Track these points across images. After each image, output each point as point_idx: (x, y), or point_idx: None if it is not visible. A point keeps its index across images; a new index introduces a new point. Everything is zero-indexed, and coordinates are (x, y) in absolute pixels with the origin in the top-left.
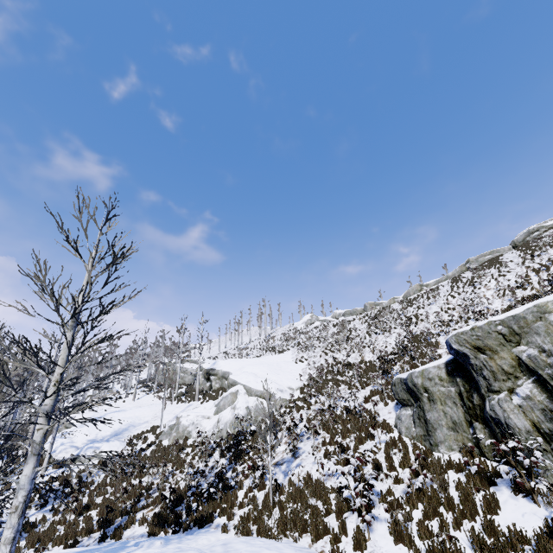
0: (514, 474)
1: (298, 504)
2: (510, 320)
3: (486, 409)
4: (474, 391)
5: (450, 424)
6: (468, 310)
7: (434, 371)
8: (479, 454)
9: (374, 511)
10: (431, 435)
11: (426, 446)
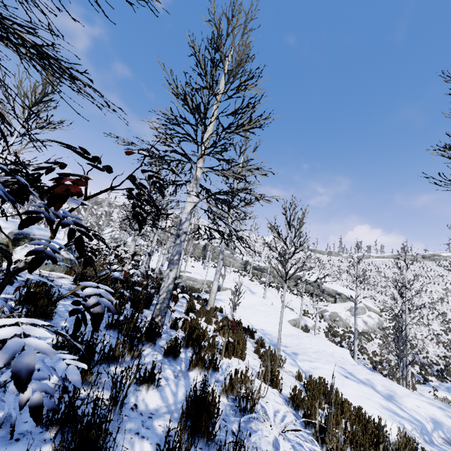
0: None
1: None
2: None
3: None
4: None
5: None
6: None
7: None
8: None
9: None
10: None
11: None
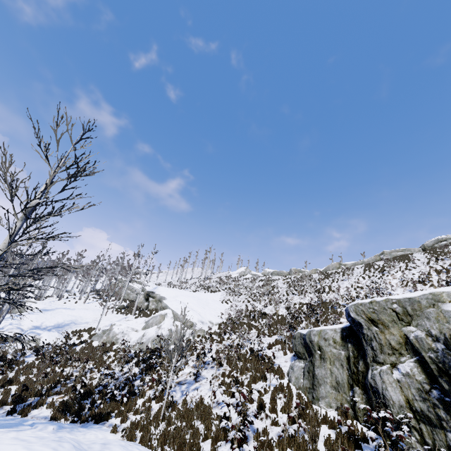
0: (380, 443)
1: (184, 422)
2: (405, 301)
3: (368, 376)
4: (361, 359)
5: (334, 383)
6: (373, 291)
7: (330, 333)
8: (354, 416)
9: (245, 446)
10: (315, 389)
11: (309, 398)
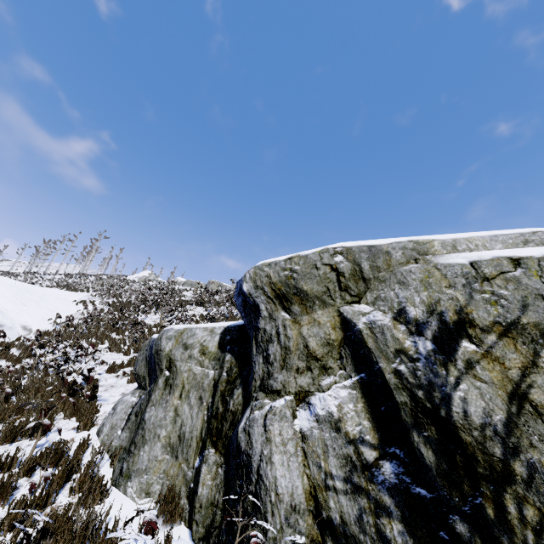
0: None
1: None
2: (362, 252)
3: (240, 425)
4: (241, 384)
5: (174, 439)
6: None
7: (200, 336)
8: (187, 518)
9: None
10: (132, 452)
11: (115, 472)
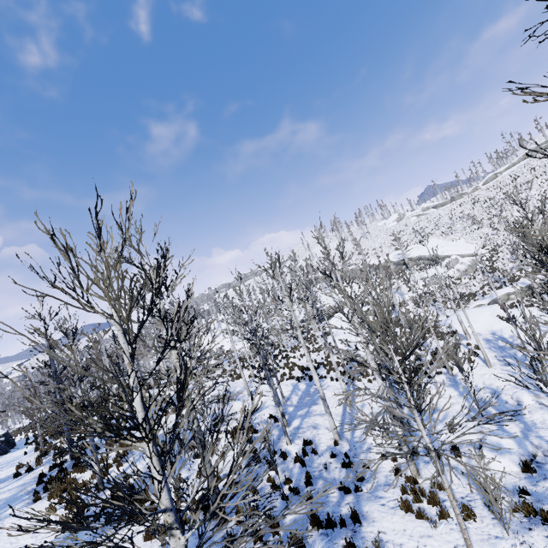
0: None
1: None
2: None
3: None
4: None
5: None
6: None
7: None
8: None
9: None
10: None
11: None
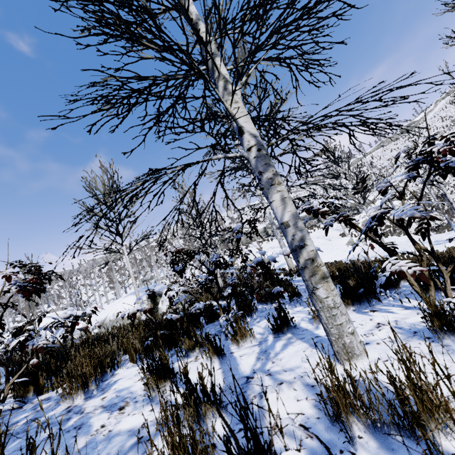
0: None
1: None
2: None
3: None
4: None
5: None
6: None
7: None
8: None
9: None
10: None
11: None
